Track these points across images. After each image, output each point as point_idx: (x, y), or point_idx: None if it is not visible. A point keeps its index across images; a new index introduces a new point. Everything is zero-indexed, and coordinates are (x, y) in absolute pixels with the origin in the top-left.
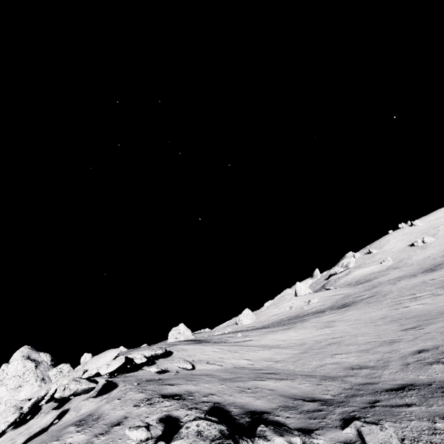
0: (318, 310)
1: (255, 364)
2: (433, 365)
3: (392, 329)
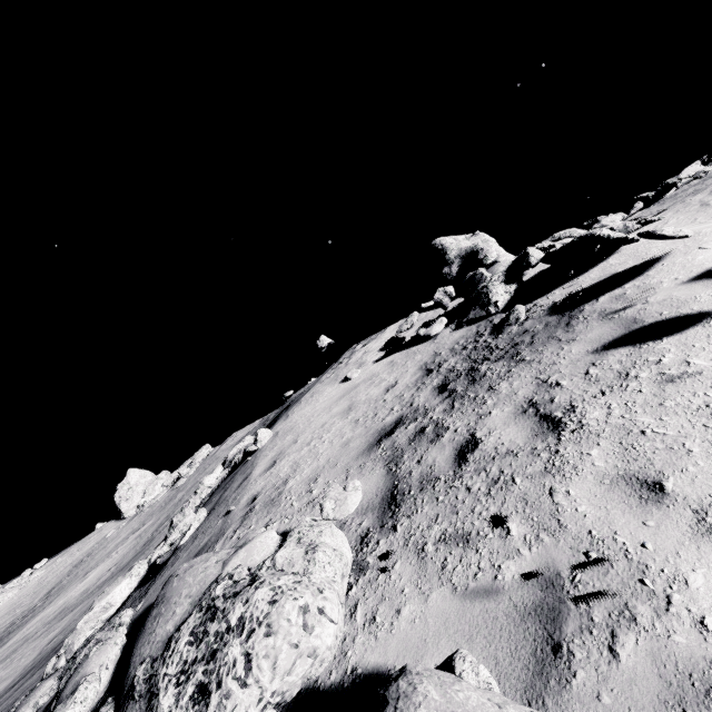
0: None
1: None
2: None
3: None
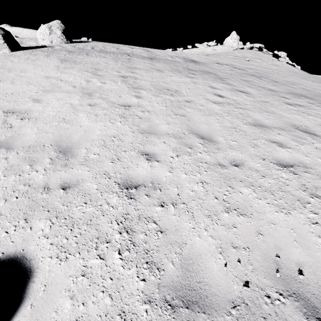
0: None
1: None
2: None
3: None
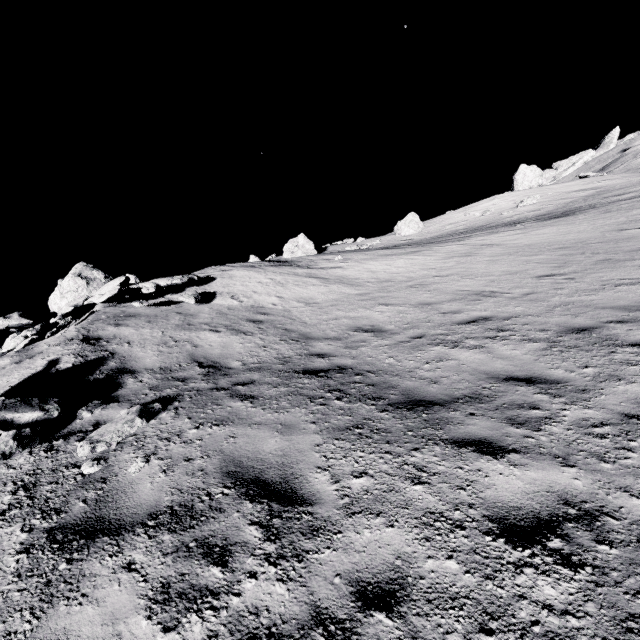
0: (519, 219)
1: (279, 305)
2: (438, 346)
3: (530, 273)
